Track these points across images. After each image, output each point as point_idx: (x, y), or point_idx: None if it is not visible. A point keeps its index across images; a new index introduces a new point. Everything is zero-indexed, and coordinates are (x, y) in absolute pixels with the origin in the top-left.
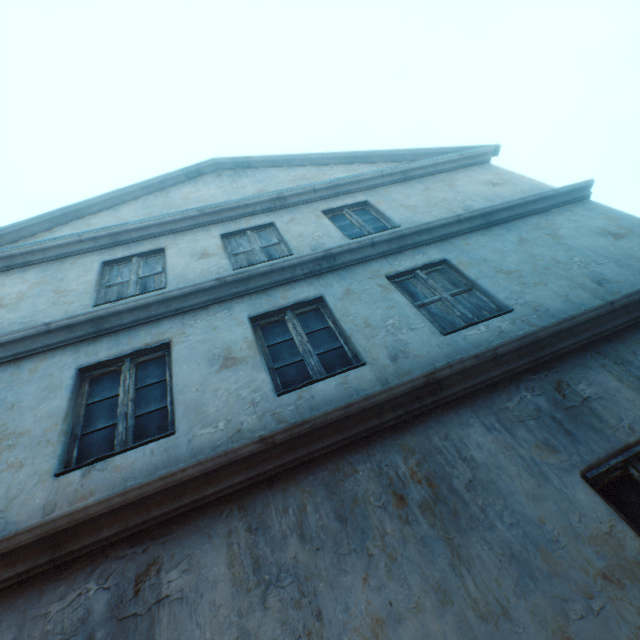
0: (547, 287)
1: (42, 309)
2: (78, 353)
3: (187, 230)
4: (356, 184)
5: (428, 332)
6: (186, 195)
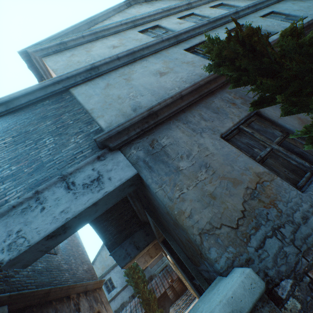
0: (312, 11)
1: (138, 44)
2: (177, 48)
3: (159, 19)
4: None
5: (289, 24)
6: (137, 12)
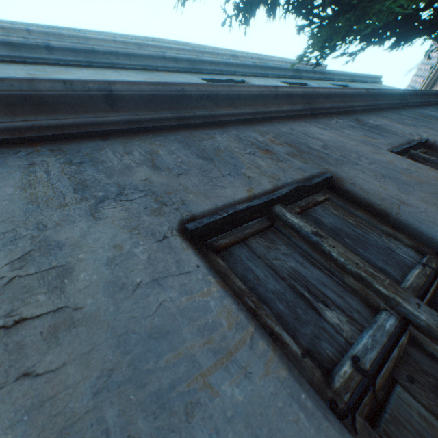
0: None
1: None
2: (189, 75)
3: None
4: (271, 62)
5: None
6: None
